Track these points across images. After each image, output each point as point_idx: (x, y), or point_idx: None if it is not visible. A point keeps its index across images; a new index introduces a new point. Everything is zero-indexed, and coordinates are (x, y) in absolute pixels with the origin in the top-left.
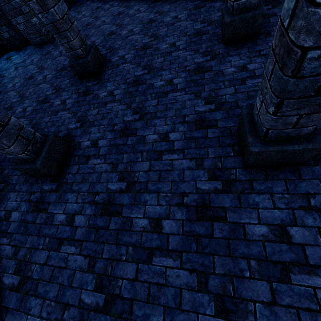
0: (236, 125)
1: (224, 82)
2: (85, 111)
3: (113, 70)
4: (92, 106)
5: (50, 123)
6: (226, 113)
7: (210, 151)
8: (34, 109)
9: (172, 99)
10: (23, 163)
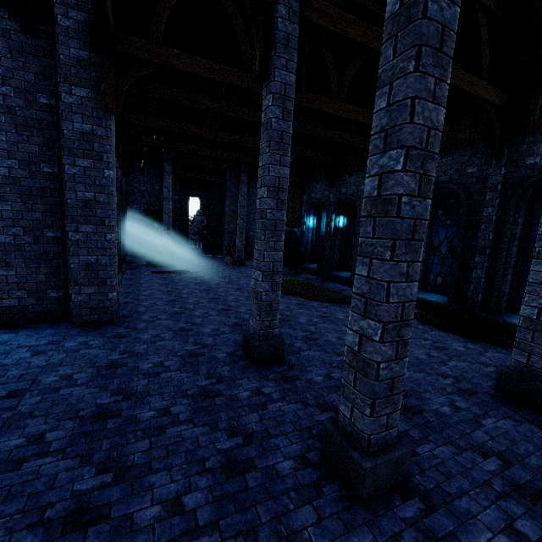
0: (489, 389)
1: (431, 363)
2: (316, 397)
3: (297, 356)
4: (319, 391)
5: (270, 420)
6: (469, 383)
7: (505, 409)
8: (195, 407)
9: (410, 377)
10: (385, 450)
